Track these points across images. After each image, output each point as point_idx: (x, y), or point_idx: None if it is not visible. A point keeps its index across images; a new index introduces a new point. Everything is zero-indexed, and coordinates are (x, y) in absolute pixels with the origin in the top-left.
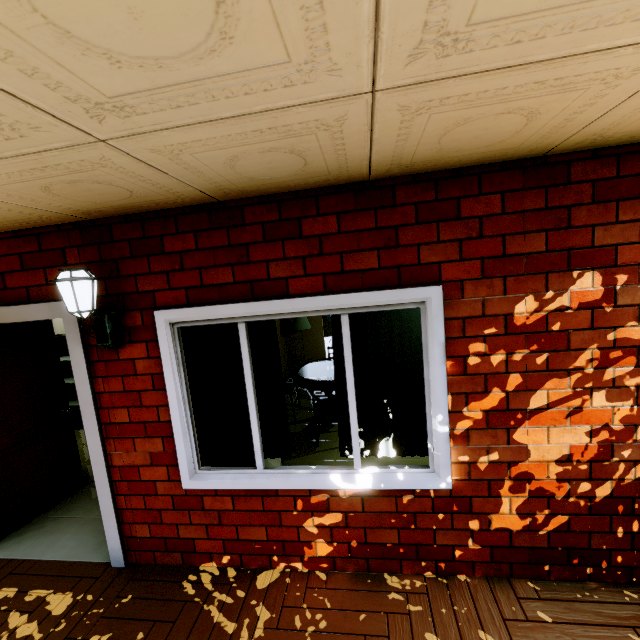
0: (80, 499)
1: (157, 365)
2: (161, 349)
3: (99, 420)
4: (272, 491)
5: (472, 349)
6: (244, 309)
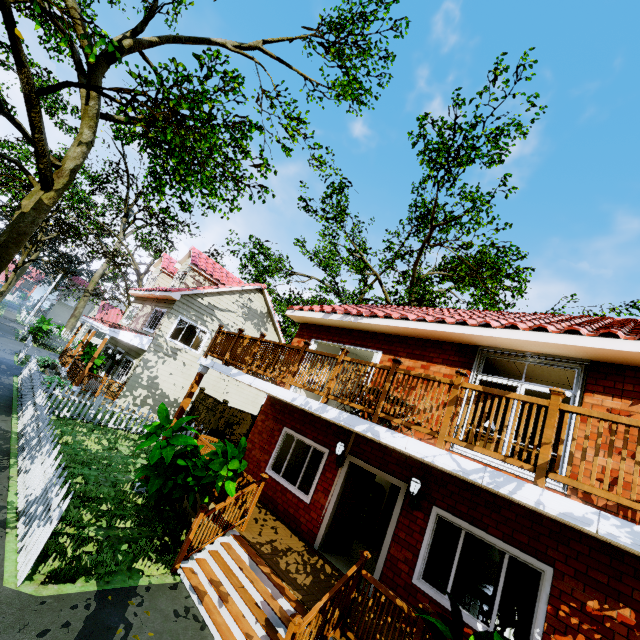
0: (349, 560)
1: (425, 525)
2: (429, 520)
3: (394, 531)
4: (448, 611)
5: (562, 607)
6: (467, 526)
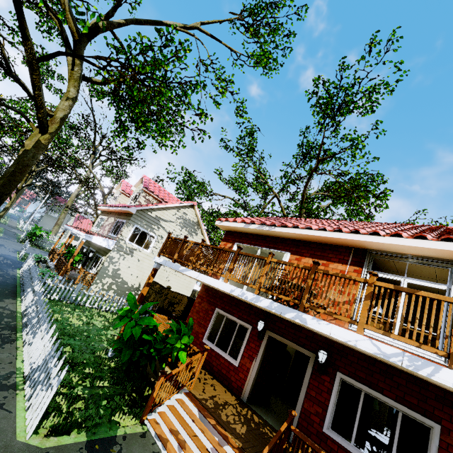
0: (268, 410)
1: (331, 386)
2: (335, 383)
3: (306, 390)
4: None
5: None
6: (366, 388)
